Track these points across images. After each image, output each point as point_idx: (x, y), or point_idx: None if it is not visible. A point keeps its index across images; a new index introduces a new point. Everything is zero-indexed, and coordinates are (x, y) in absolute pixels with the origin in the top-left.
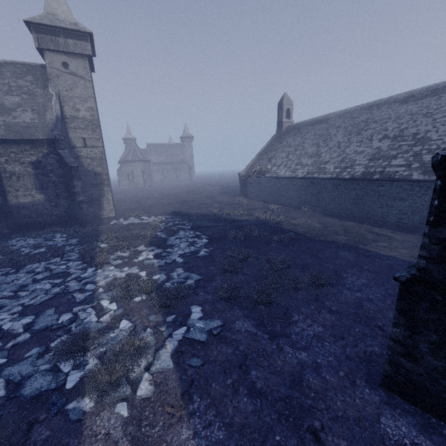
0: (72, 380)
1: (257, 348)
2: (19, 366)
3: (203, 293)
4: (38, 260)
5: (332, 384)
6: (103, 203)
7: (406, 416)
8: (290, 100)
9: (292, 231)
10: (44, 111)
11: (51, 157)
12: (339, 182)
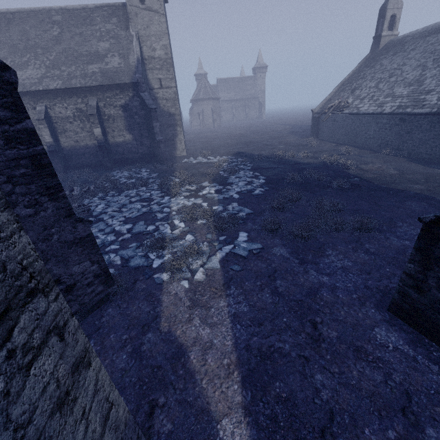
0: (156, 263)
1: (286, 268)
2: (126, 251)
3: (251, 224)
4: (131, 188)
5: (342, 300)
6: (176, 143)
7: (400, 332)
8: (399, 1)
9: (358, 176)
10: (127, 54)
11: (135, 100)
12: (439, 118)
